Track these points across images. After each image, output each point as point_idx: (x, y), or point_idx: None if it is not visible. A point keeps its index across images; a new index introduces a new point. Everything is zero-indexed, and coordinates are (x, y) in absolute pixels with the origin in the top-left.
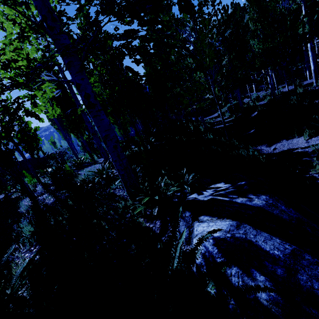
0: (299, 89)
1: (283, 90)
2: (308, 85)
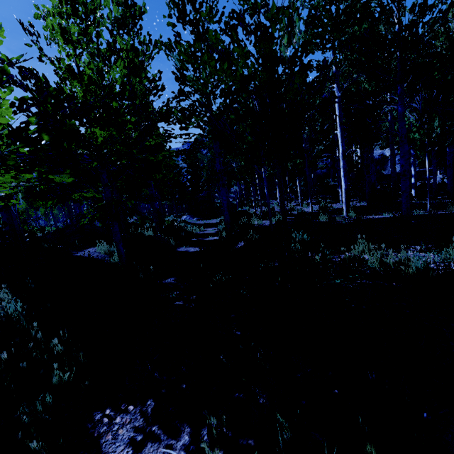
0: (322, 216)
1: (307, 209)
2: (338, 212)
